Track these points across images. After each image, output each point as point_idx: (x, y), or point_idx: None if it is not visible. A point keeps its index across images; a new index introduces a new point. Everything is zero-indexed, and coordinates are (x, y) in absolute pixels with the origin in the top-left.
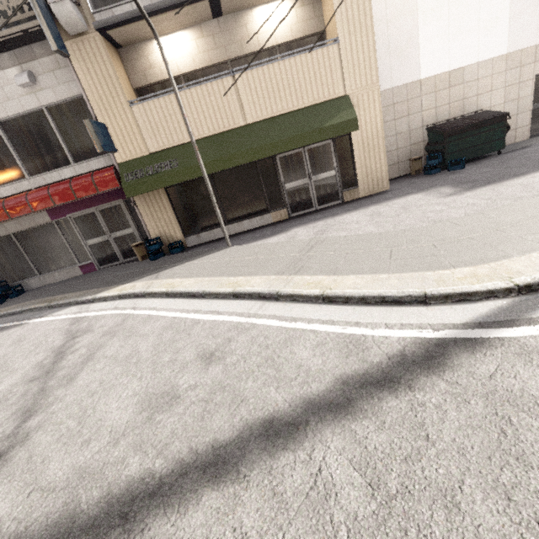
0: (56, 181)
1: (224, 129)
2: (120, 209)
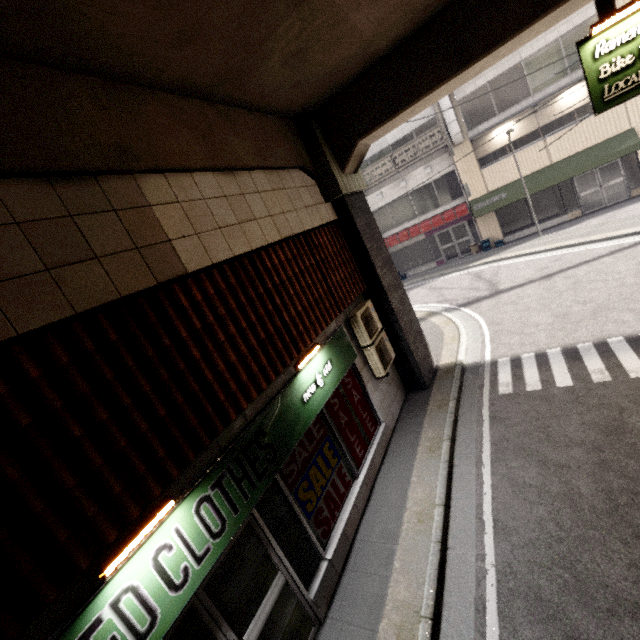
0: (431, 217)
1: (536, 170)
2: (463, 226)
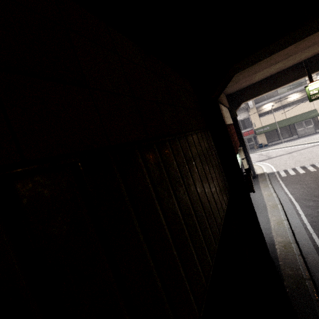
0: None
1: (280, 120)
2: (251, 138)
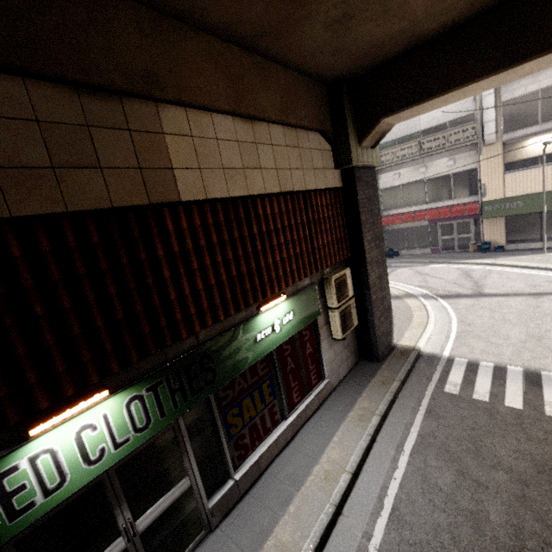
0: (440, 206)
1: None
2: (468, 223)
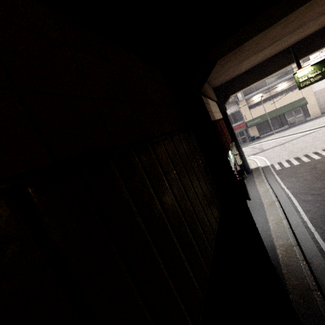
0: None
1: (270, 111)
2: (243, 131)
